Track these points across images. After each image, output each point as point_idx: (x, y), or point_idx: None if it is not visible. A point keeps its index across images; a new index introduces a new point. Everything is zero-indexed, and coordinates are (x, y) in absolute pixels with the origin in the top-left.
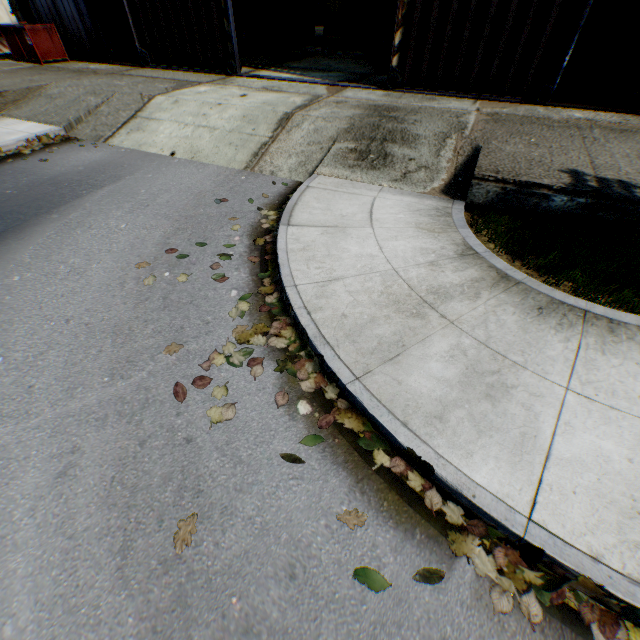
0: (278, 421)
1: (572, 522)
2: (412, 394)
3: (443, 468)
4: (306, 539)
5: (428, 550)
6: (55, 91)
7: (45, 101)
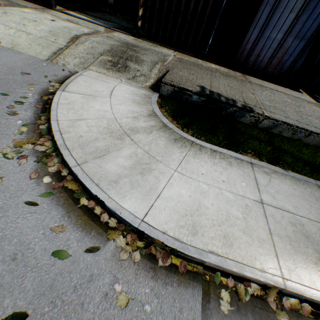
0: (29, 186)
1: (160, 220)
2: (105, 172)
3: (110, 202)
4: (29, 241)
5: (96, 239)
6: None
7: None
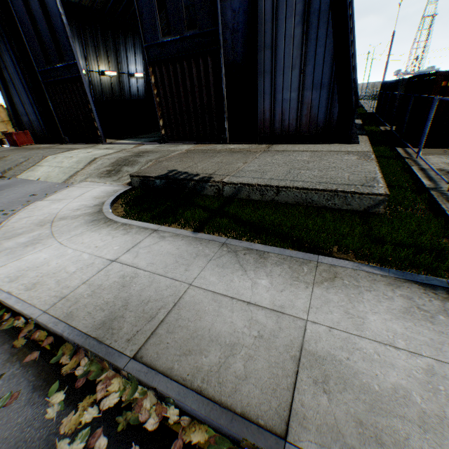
0: None
1: None
2: (1, 247)
3: None
4: None
5: None
6: (10, 158)
7: (3, 162)
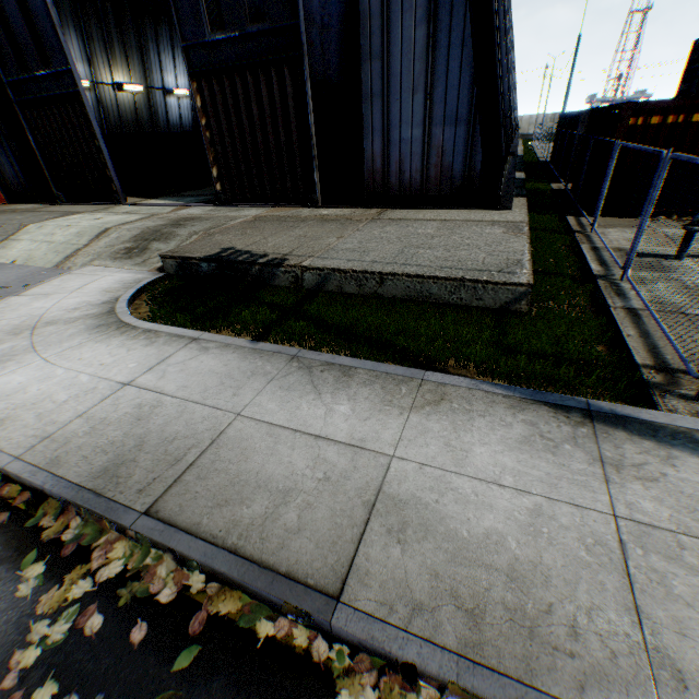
0: None
1: None
2: None
3: None
4: None
5: None
6: None
7: None
